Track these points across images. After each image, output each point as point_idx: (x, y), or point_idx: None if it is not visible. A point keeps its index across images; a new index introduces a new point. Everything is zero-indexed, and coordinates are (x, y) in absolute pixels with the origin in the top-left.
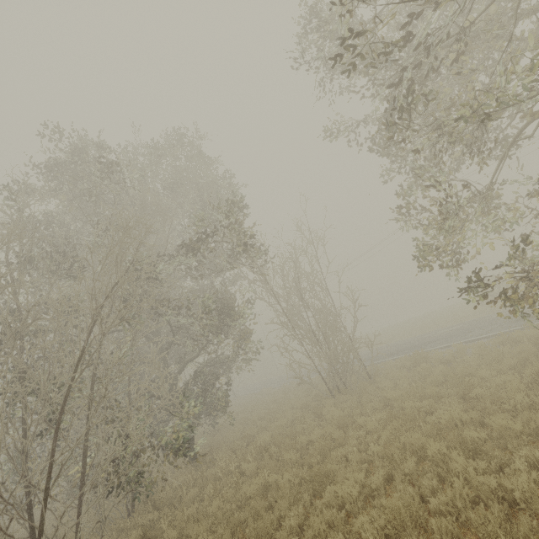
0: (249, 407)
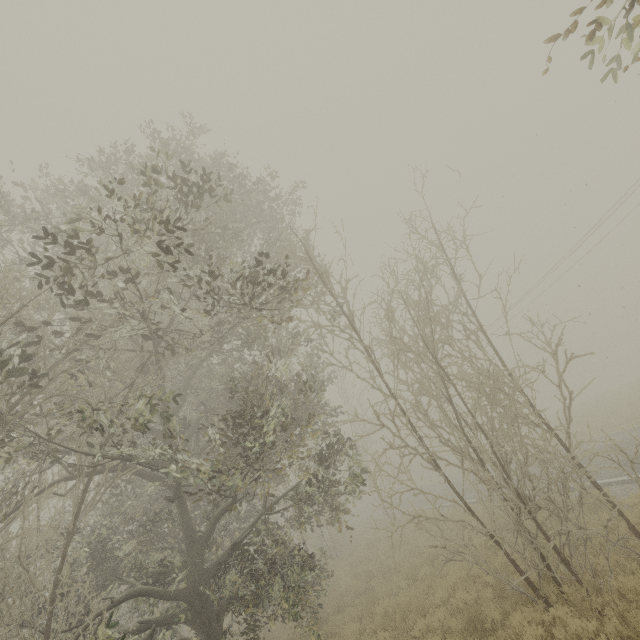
0: (390, 560)
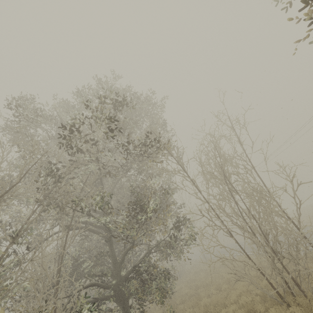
0: (207, 280)
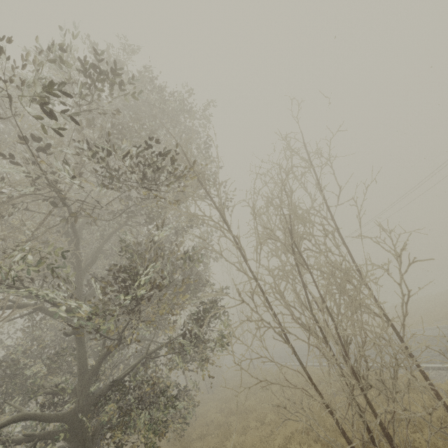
0: (247, 402)
